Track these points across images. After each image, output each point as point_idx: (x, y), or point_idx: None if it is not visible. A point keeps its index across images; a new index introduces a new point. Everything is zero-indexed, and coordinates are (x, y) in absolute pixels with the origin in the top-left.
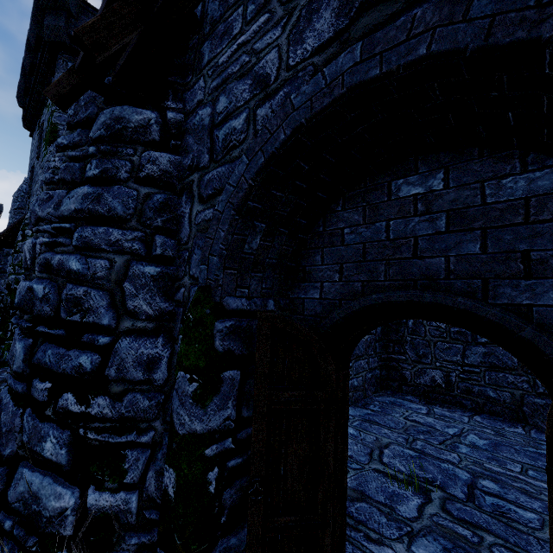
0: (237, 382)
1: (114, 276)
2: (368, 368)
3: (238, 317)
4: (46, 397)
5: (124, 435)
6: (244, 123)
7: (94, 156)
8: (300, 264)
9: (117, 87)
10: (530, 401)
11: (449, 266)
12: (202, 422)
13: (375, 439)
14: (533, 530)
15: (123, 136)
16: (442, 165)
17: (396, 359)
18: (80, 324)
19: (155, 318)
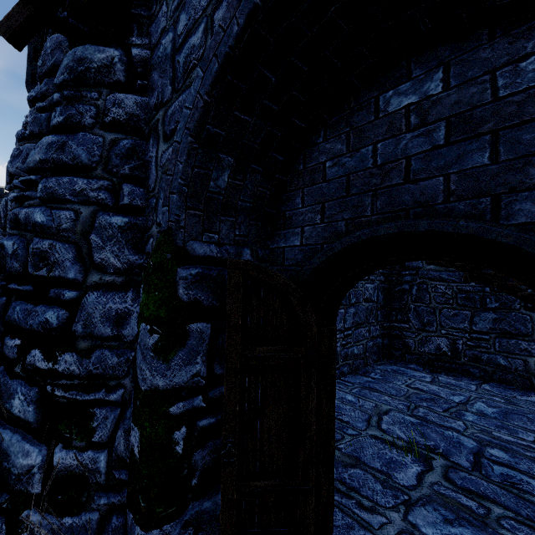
0: (207, 336)
1: (79, 228)
2: (369, 336)
3: (207, 265)
4: (15, 354)
5: (93, 392)
6: (203, 36)
7: (60, 104)
8: (279, 210)
9: (79, 27)
10: None
11: (449, 186)
12: (165, 378)
13: (374, 406)
14: None
15: (87, 79)
16: (441, 61)
17: (399, 327)
18: (47, 279)
19: (123, 271)
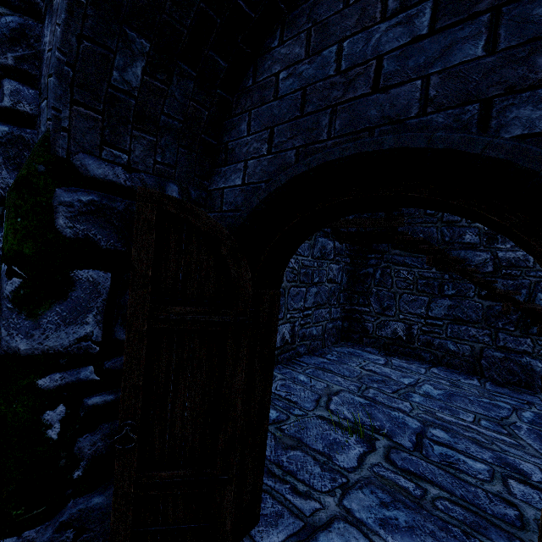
0: (104, 289)
1: None
2: (329, 318)
3: (108, 193)
4: None
5: None
6: None
7: None
8: (222, 141)
9: None
10: (489, 354)
11: (428, 92)
12: (31, 339)
13: (326, 386)
14: (482, 482)
15: None
16: None
17: (359, 310)
18: None
19: None
